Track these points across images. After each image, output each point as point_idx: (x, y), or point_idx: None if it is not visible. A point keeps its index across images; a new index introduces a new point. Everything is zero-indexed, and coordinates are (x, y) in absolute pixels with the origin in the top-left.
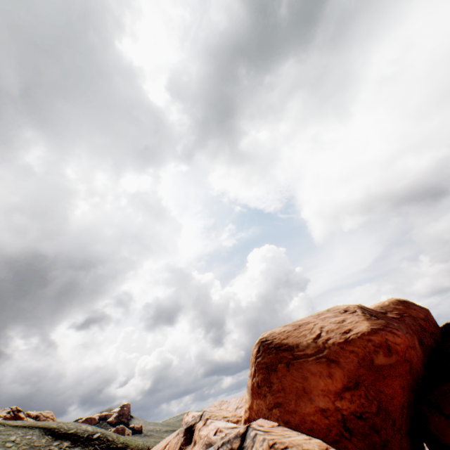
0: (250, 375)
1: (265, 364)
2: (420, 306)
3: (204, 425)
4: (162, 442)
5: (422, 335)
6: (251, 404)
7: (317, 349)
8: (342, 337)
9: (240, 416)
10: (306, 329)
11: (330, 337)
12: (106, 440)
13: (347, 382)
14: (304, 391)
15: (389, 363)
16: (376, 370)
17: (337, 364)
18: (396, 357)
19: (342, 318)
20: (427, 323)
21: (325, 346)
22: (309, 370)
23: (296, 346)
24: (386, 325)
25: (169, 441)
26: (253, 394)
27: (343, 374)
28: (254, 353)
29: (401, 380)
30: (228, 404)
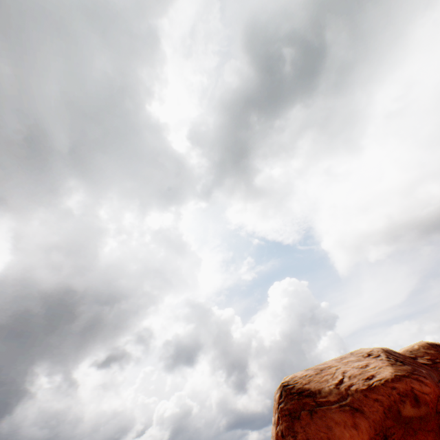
0: (274, 422)
1: (288, 411)
2: None
3: None
4: None
5: None
6: None
7: (340, 396)
8: (364, 383)
9: None
10: (328, 373)
11: (353, 383)
12: None
13: (374, 435)
14: None
15: (419, 415)
16: (405, 422)
17: (361, 413)
18: (426, 408)
19: (365, 363)
20: None
21: (348, 392)
22: (332, 419)
23: (318, 391)
24: (412, 371)
25: None
26: None
27: (369, 425)
28: (276, 398)
29: (434, 435)
30: None
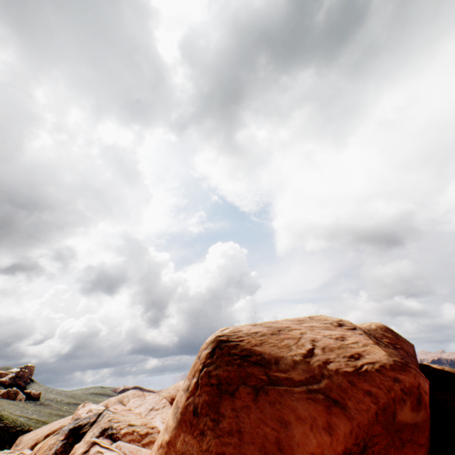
0: (187, 388)
1: (217, 379)
2: (405, 339)
3: (84, 454)
4: (46, 428)
5: None
6: (174, 438)
7: (310, 375)
8: (349, 363)
9: (152, 427)
10: (290, 337)
11: (330, 359)
12: None
13: (352, 445)
14: (278, 449)
15: (414, 422)
16: (395, 430)
17: (342, 410)
18: (425, 414)
19: (340, 334)
20: (415, 361)
21: (324, 373)
22: (293, 411)
23: (275, 361)
24: (404, 358)
25: (53, 429)
26: (182, 423)
27: (350, 430)
28: (202, 355)
29: (424, 451)
30: (142, 401)
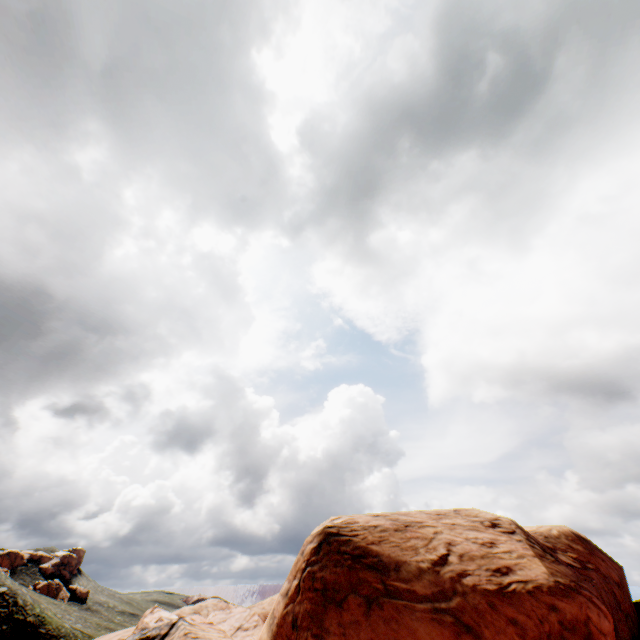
0: (286, 592)
1: (322, 583)
2: (608, 556)
3: None
4: None
5: (616, 616)
6: None
7: (438, 589)
8: (492, 579)
9: None
10: (420, 537)
11: (468, 570)
12: (12, 604)
13: None
14: None
15: None
16: None
17: (476, 639)
18: None
19: (490, 538)
20: (622, 593)
21: (457, 588)
22: (412, 633)
23: (395, 566)
24: (578, 581)
25: None
26: (278, 638)
27: None
28: (306, 550)
29: None
30: (226, 615)
